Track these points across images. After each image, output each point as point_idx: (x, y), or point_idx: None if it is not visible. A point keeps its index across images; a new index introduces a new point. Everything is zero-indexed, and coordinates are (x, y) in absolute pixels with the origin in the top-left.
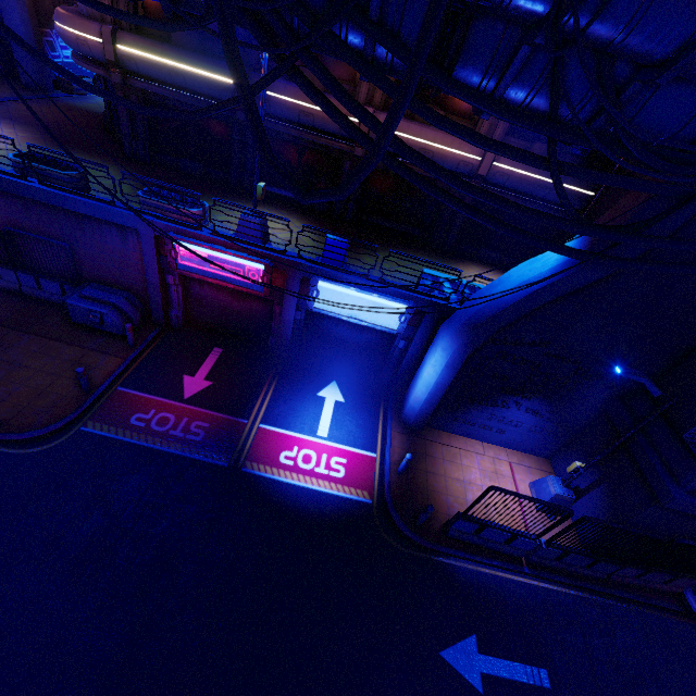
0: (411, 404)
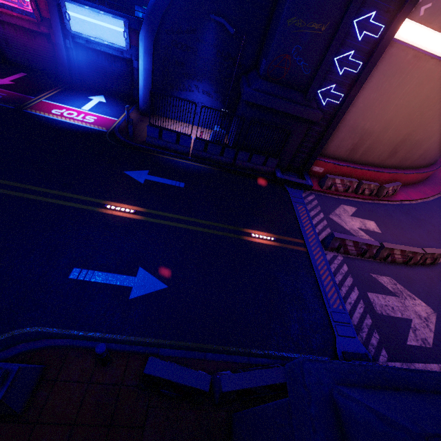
0: (140, 94)
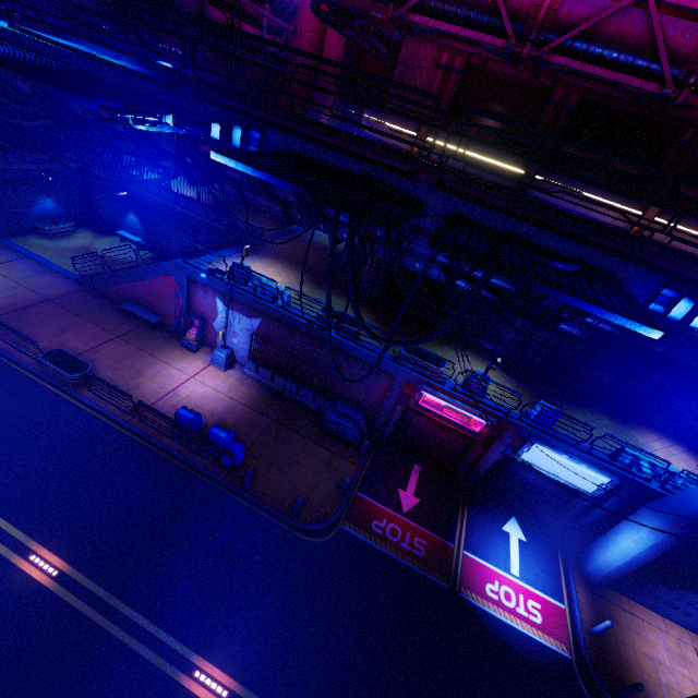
0: (599, 564)
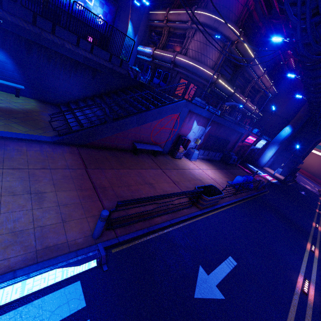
0: (264, 162)
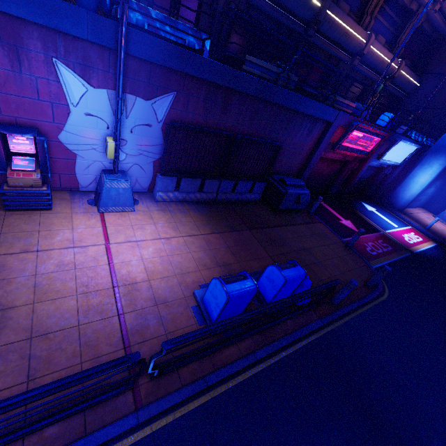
0: (407, 198)
